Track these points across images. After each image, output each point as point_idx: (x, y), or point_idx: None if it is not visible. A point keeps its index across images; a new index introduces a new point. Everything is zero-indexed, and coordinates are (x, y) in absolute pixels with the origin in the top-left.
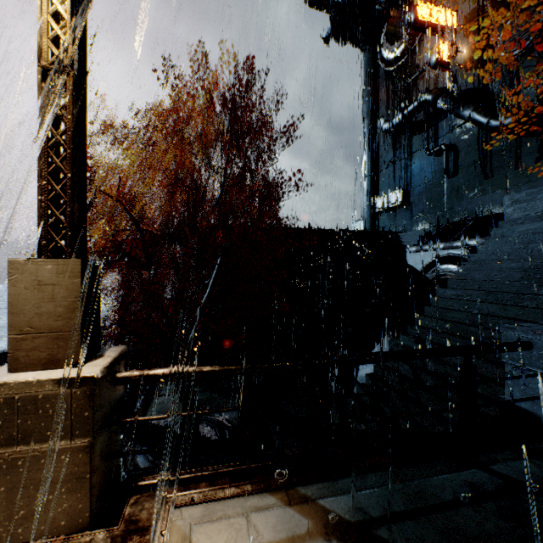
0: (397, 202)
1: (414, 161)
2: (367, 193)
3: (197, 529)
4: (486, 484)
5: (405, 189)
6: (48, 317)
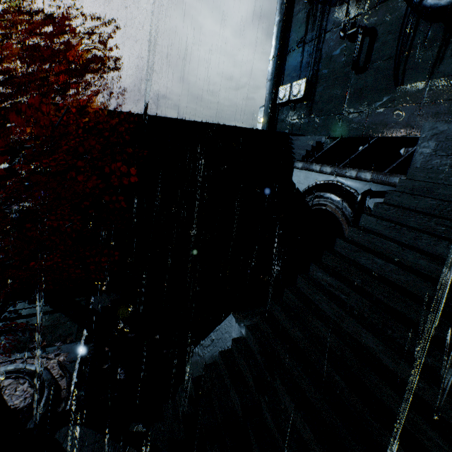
0: (299, 95)
1: (325, 44)
2: (272, 78)
3: None
4: None
5: (310, 80)
6: None
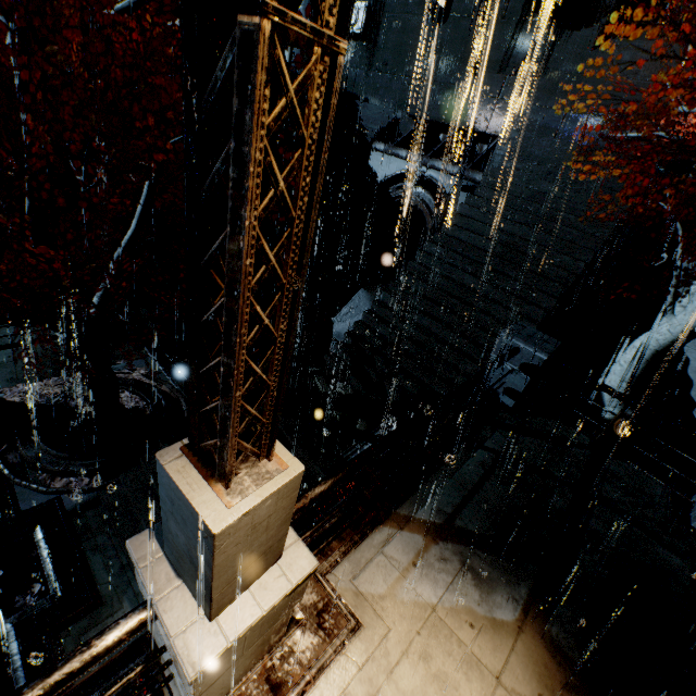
0: (356, 27)
1: None
2: None
3: (359, 582)
4: (488, 461)
5: (372, 7)
6: (259, 548)
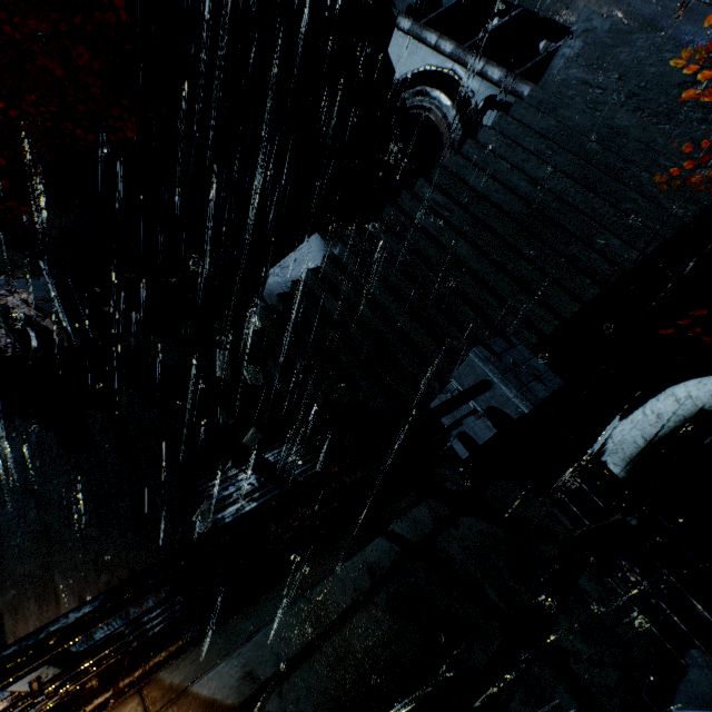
0: None
1: None
2: None
3: None
4: (385, 562)
5: None
6: None
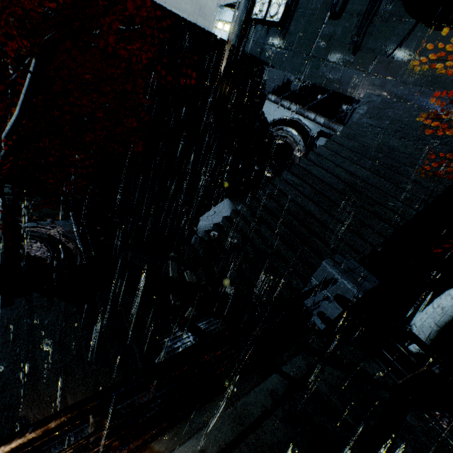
0: (276, 17)
1: None
2: None
3: None
4: (279, 389)
5: (290, 4)
6: None
